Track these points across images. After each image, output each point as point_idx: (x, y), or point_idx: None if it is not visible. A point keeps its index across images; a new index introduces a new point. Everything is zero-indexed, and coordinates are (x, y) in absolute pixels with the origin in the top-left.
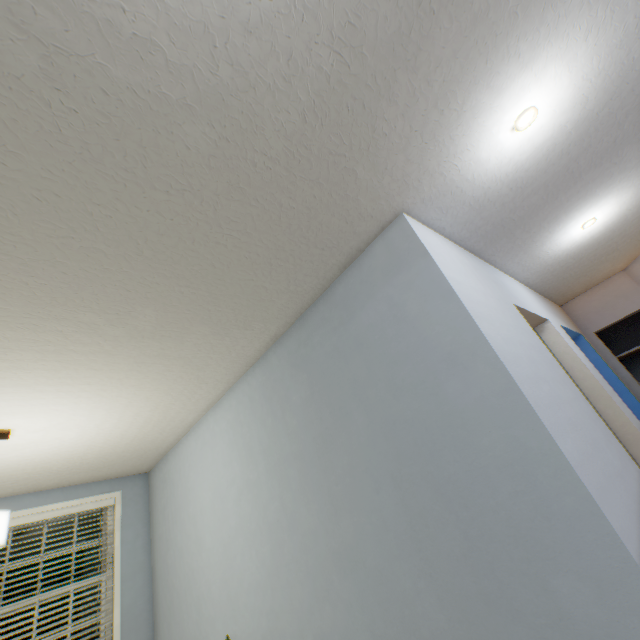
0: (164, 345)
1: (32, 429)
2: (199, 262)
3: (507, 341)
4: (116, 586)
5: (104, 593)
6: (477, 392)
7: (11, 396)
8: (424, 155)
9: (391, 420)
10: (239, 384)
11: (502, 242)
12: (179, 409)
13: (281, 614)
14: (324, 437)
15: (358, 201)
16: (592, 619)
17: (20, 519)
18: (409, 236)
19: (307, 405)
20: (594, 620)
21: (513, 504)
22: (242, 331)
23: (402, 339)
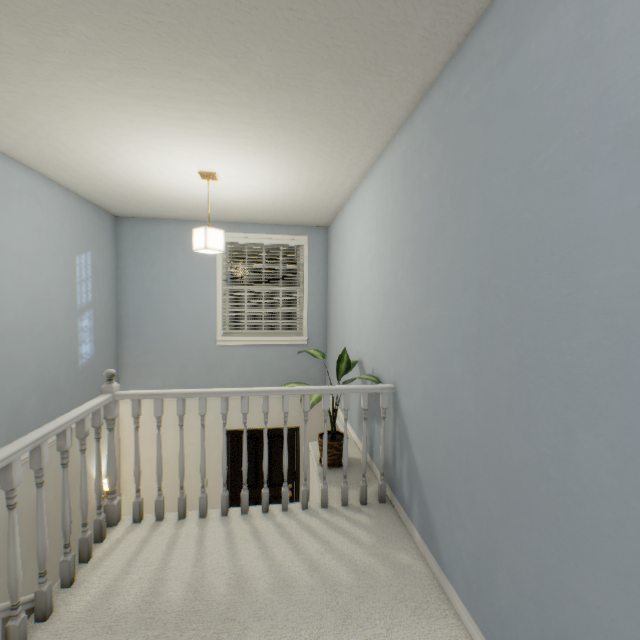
0: (294, 98)
1: (229, 175)
2: None
3: None
4: (304, 297)
5: (298, 299)
6: (633, 202)
7: (201, 145)
8: None
9: (503, 221)
10: (386, 152)
11: None
12: (334, 173)
13: (380, 351)
14: (437, 226)
15: None
16: (595, 478)
17: (249, 240)
18: None
19: (433, 186)
20: (596, 479)
21: (586, 355)
22: (375, 78)
23: (569, 92)
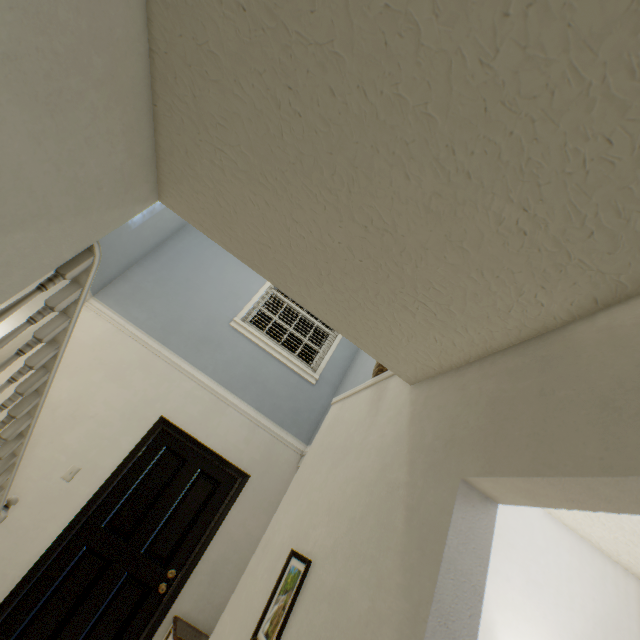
0: None
1: None
2: None
3: None
4: (335, 342)
5: (328, 339)
6: None
7: None
8: None
9: None
10: None
11: None
12: None
13: None
14: None
15: None
16: None
17: None
18: None
19: None
20: None
21: None
22: None
23: None
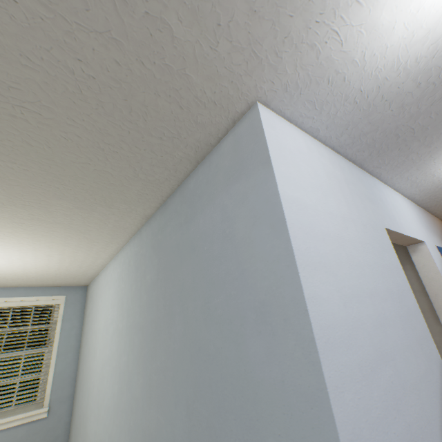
0: (32, 212)
1: None
2: (6, 137)
3: (349, 298)
4: (53, 358)
5: (44, 361)
6: (278, 373)
7: None
8: (281, 4)
9: (198, 344)
10: (126, 247)
11: (392, 154)
12: (85, 256)
13: None
14: (156, 325)
15: (188, 77)
16: None
17: None
18: (257, 134)
19: (153, 288)
20: None
21: None
22: (107, 209)
23: (224, 261)
